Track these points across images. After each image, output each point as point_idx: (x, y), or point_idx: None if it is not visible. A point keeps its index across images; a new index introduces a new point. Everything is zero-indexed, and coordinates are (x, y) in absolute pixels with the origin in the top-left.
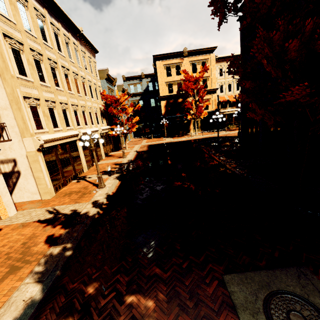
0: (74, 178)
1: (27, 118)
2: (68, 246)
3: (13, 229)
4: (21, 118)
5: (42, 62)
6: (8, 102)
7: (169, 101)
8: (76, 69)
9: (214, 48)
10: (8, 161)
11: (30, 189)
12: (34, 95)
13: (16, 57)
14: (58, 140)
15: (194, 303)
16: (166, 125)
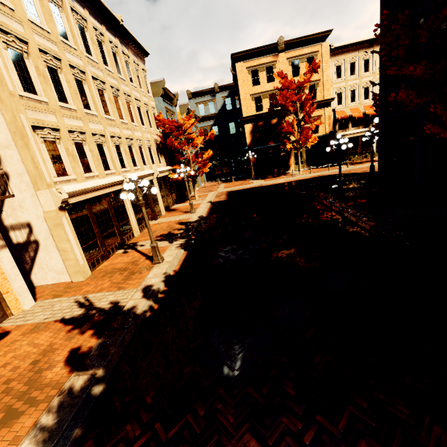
0: (120, 247)
1: (40, 159)
2: (98, 374)
3: (25, 333)
4: (31, 160)
5: (61, 72)
6: (11, 137)
7: (257, 123)
8: (116, 81)
9: (328, 32)
10: (20, 226)
11: (54, 266)
12: (49, 123)
13: (18, 63)
14: (92, 192)
15: None
16: (254, 160)
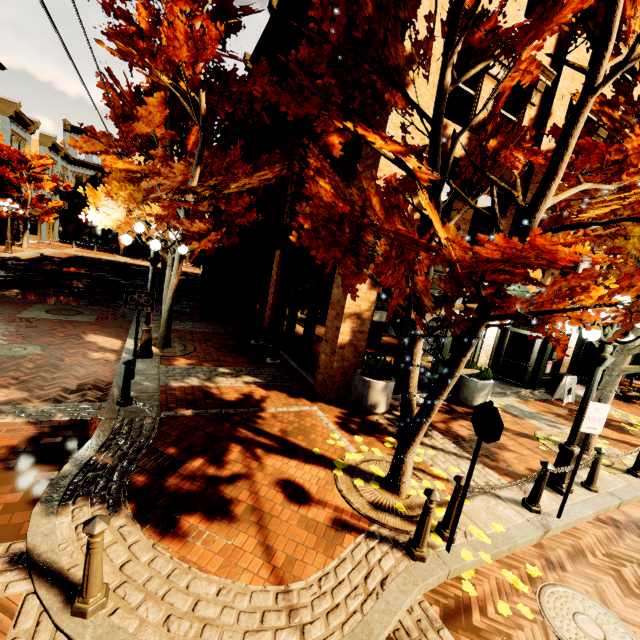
0: None
1: None
2: None
3: None
4: None
5: None
6: None
7: None
8: None
9: None
10: None
11: None
12: None
13: None
14: None
15: (3, 304)
16: None
